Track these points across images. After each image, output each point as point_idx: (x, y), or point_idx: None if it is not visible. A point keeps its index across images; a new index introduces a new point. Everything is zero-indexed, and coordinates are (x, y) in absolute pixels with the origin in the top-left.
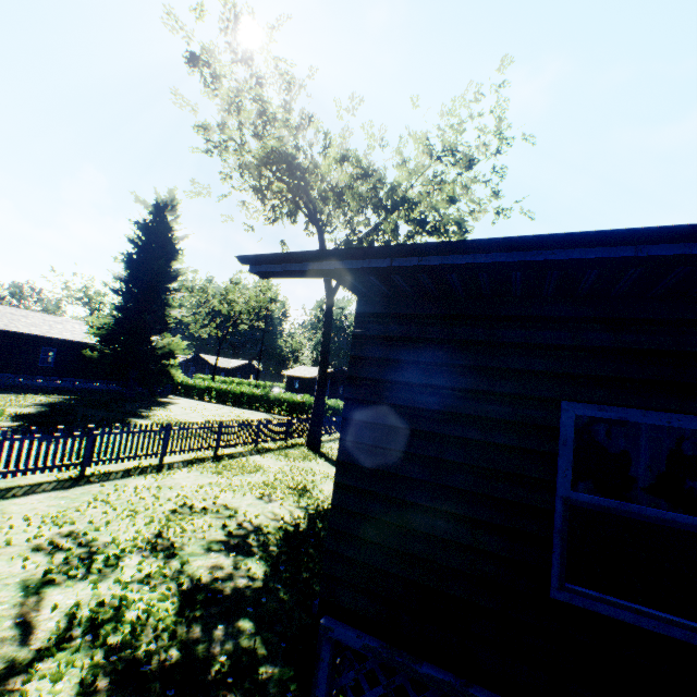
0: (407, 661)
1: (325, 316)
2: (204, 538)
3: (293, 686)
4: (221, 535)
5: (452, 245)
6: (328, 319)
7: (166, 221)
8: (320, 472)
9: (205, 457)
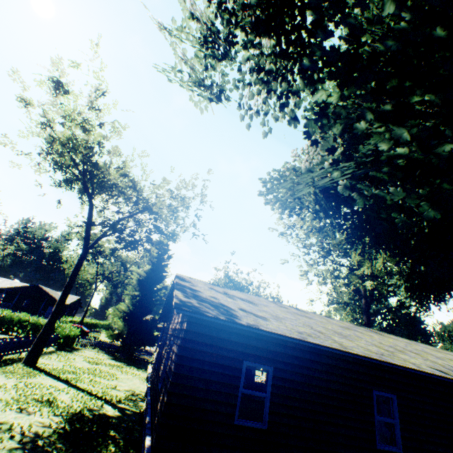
0: None
1: (78, 262)
2: (4, 448)
3: None
4: (15, 443)
5: (240, 324)
6: (80, 265)
7: None
8: (51, 385)
9: None
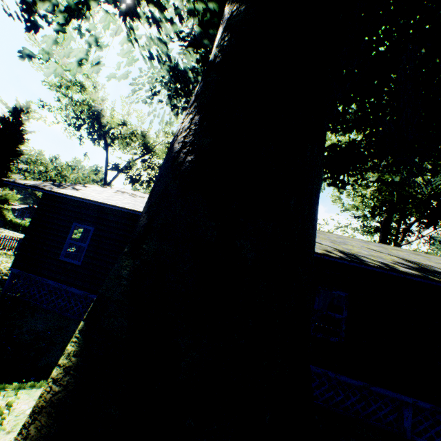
0: (27, 273)
1: None
2: None
3: (1, 290)
4: None
5: (39, 188)
6: None
7: (20, 120)
8: None
9: (6, 253)
